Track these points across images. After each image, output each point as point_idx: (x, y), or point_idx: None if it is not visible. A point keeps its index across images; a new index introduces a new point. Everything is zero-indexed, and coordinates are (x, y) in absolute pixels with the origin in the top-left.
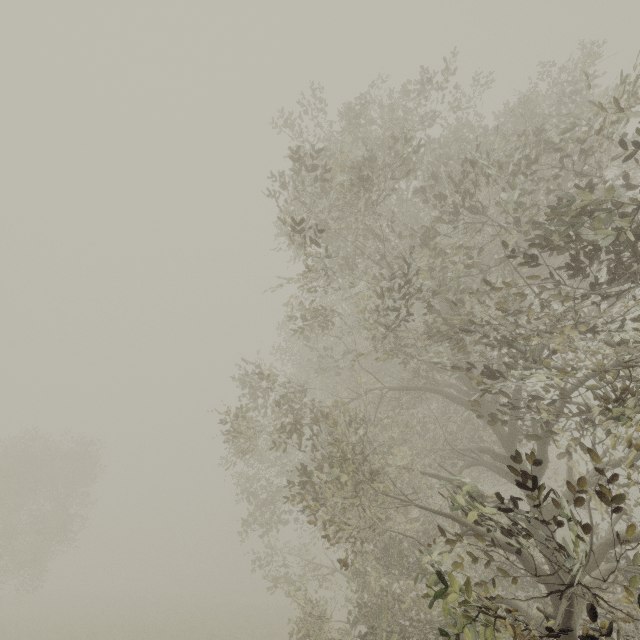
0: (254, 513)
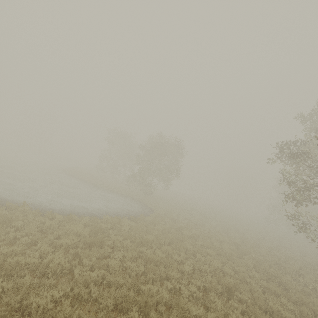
0: (291, 192)
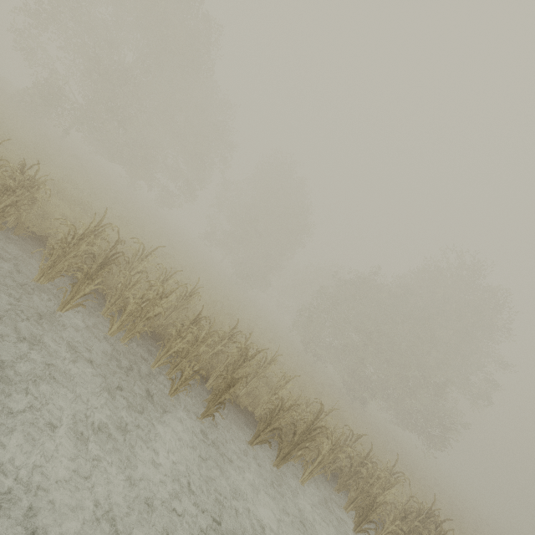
0: None
